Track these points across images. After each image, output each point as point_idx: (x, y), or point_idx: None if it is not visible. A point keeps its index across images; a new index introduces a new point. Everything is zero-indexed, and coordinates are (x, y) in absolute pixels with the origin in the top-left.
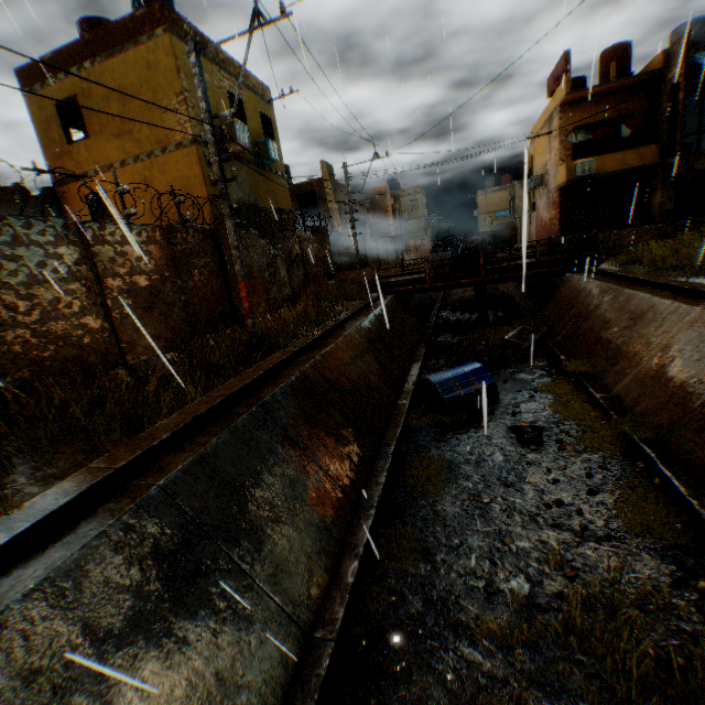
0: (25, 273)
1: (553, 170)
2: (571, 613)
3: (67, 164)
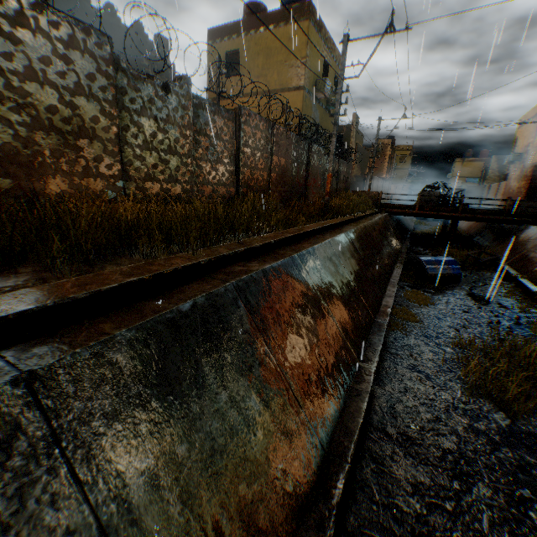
0: (254, 143)
1: (532, 150)
2: (502, 343)
3: None
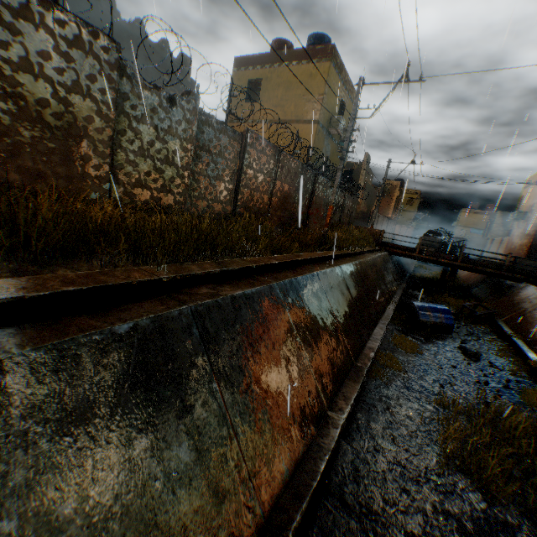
0: (258, 166)
1: (536, 211)
2: (488, 409)
3: (238, 112)
